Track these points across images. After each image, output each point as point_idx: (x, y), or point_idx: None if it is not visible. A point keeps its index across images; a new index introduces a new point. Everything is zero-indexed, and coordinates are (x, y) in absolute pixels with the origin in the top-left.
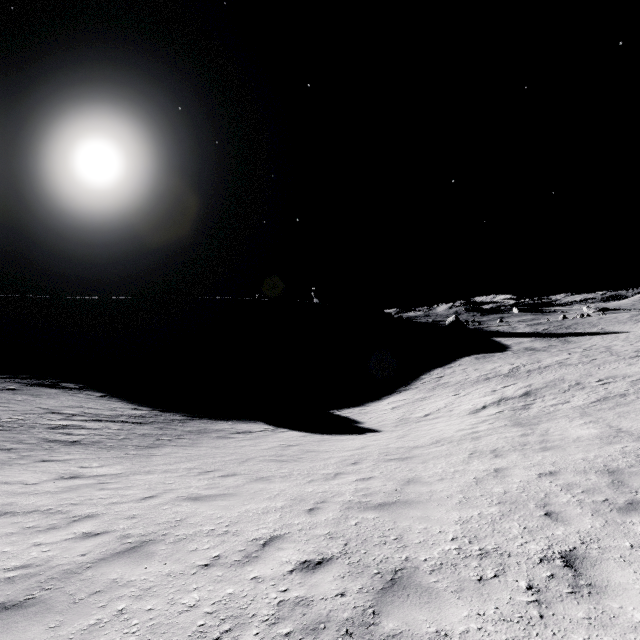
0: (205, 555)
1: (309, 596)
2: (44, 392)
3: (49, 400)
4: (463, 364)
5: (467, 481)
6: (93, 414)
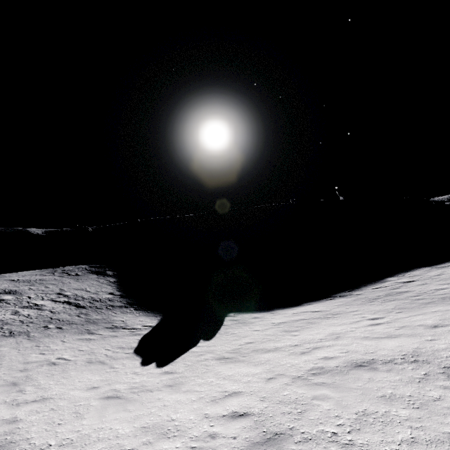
0: None
1: None
2: (87, 277)
3: (78, 283)
4: None
5: None
6: (76, 296)
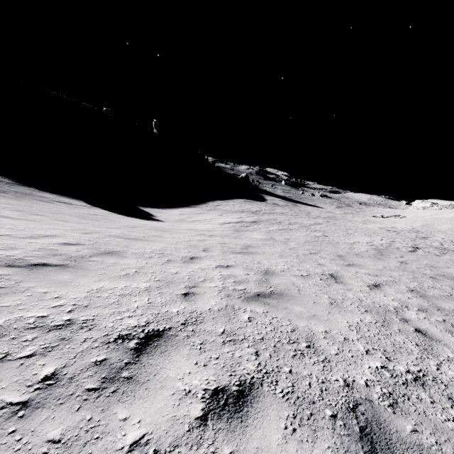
0: (1, 233)
1: (59, 249)
2: None
3: None
4: (235, 202)
5: (184, 240)
6: None
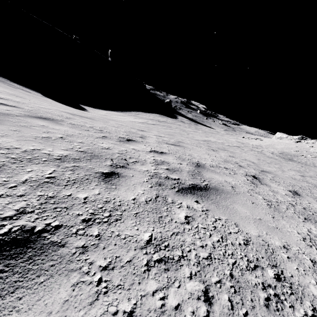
0: None
1: None
2: None
3: None
4: (152, 115)
5: None
6: None
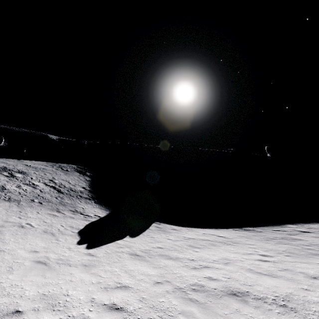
0: None
1: None
2: (73, 173)
3: (65, 176)
4: None
5: None
6: (61, 184)
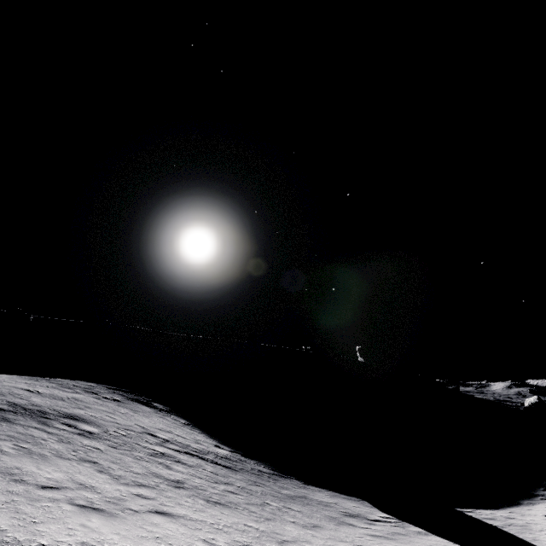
0: None
1: None
2: (140, 408)
3: (144, 418)
4: None
5: None
6: (182, 444)
